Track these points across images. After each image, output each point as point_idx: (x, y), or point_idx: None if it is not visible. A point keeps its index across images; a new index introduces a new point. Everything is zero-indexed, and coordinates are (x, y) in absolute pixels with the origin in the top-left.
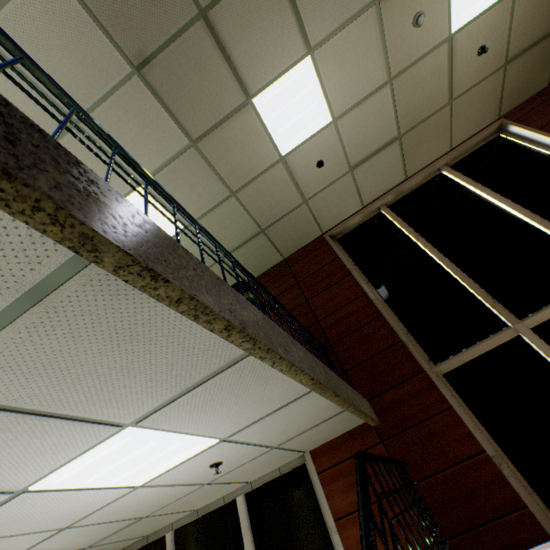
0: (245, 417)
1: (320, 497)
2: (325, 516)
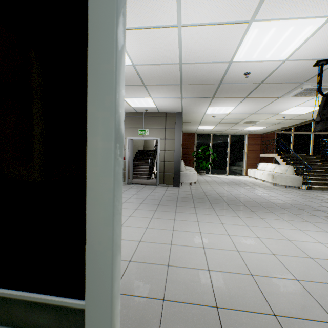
0: (267, 129)
1: (246, 140)
2: (244, 143)
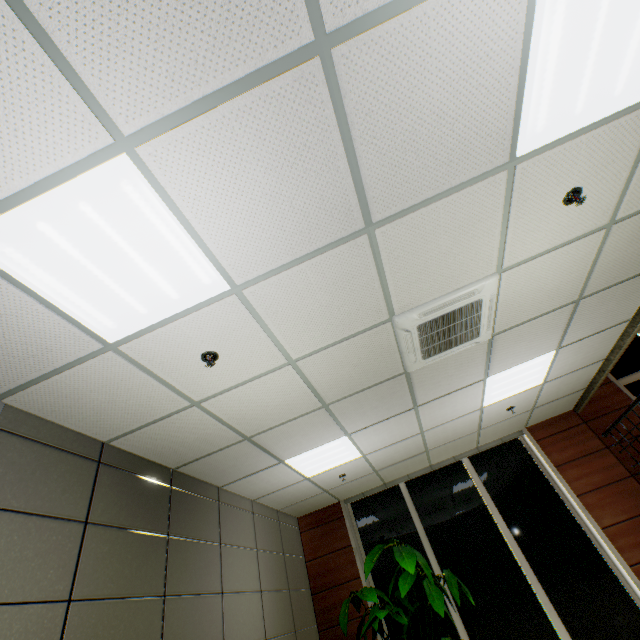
0: (570, 367)
1: (541, 454)
2: (541, 468)
